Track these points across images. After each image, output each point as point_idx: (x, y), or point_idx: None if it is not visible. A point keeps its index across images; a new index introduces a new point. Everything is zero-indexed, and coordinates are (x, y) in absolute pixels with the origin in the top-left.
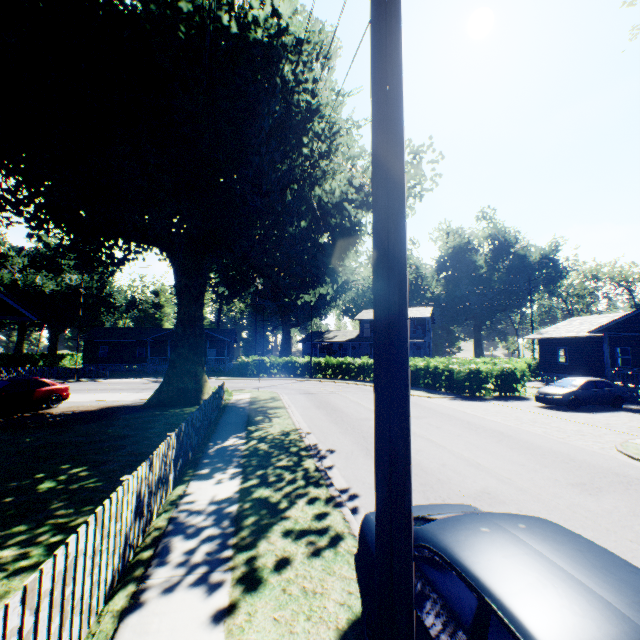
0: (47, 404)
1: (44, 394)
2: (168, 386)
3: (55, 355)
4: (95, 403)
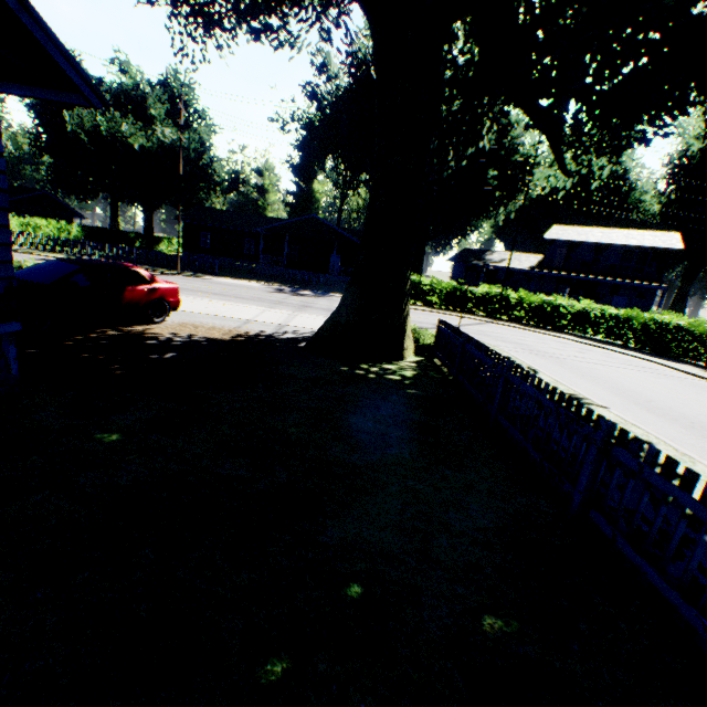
0: (145, 315)
1: (139, 297)
2: (349, 316)
3: (151, 237)
4: (218, 322)
